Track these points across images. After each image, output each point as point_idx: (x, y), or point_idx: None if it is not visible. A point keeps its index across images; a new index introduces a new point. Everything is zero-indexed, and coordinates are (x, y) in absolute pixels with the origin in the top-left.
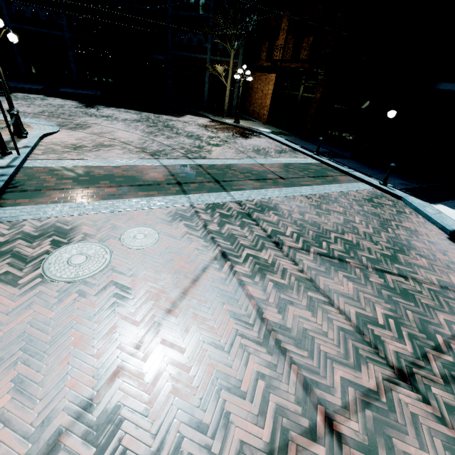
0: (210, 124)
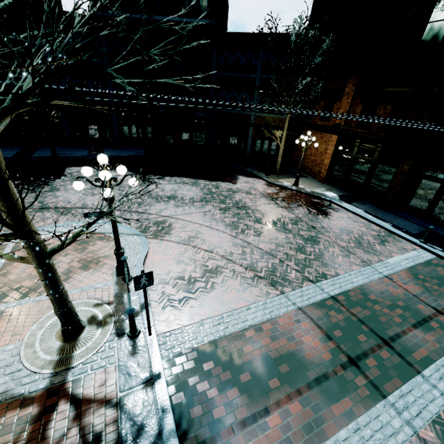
0: (272, 192)
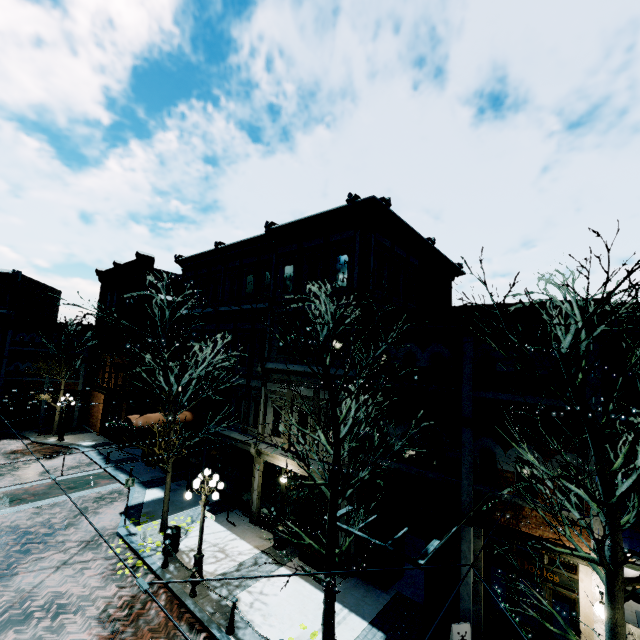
0: (23, 448)
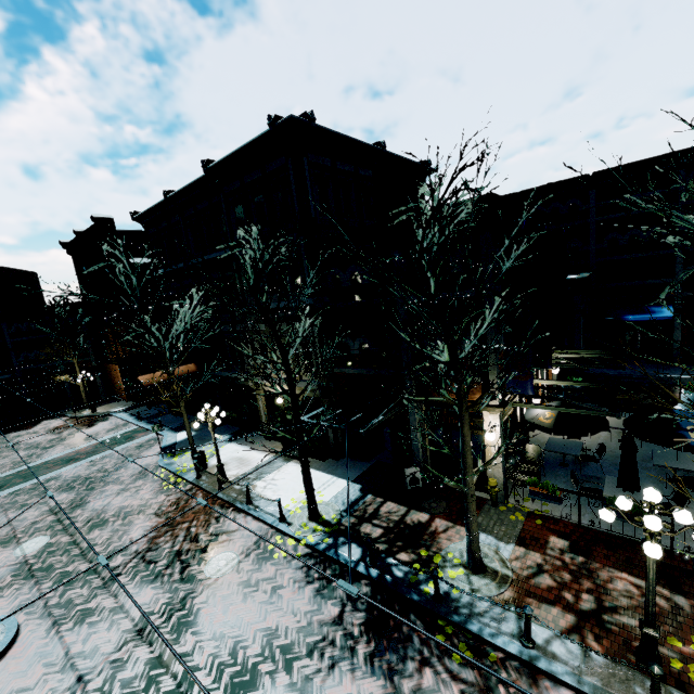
0: (63, 424)
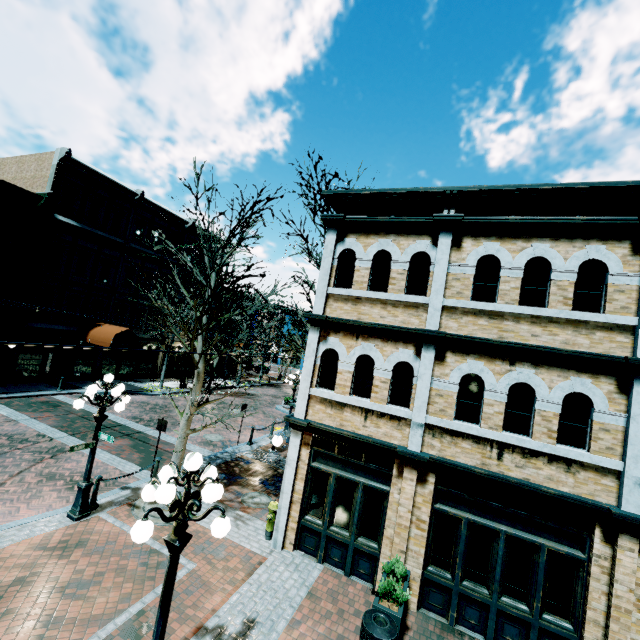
0: None
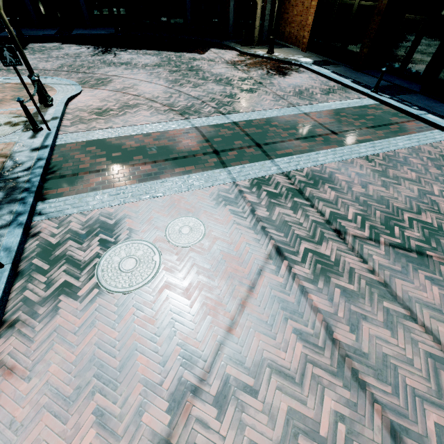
0: (239, 59)
